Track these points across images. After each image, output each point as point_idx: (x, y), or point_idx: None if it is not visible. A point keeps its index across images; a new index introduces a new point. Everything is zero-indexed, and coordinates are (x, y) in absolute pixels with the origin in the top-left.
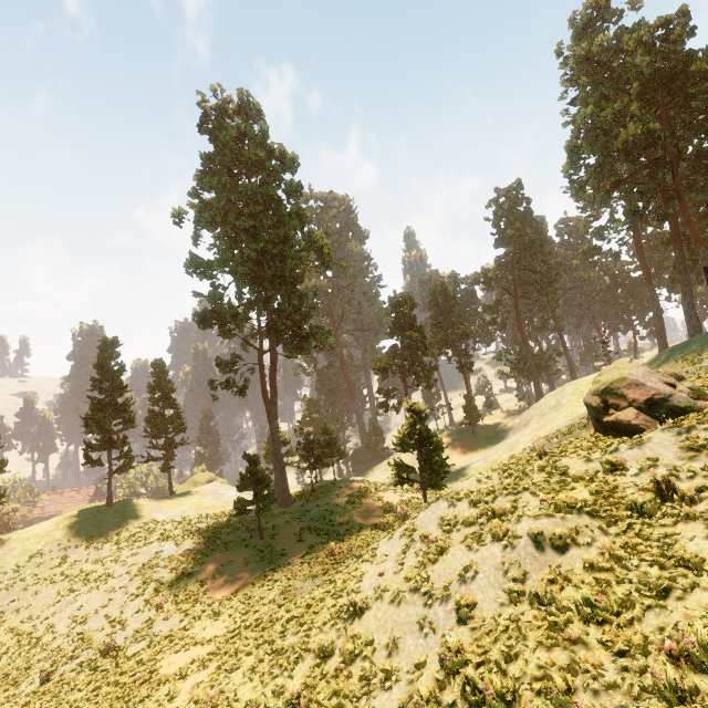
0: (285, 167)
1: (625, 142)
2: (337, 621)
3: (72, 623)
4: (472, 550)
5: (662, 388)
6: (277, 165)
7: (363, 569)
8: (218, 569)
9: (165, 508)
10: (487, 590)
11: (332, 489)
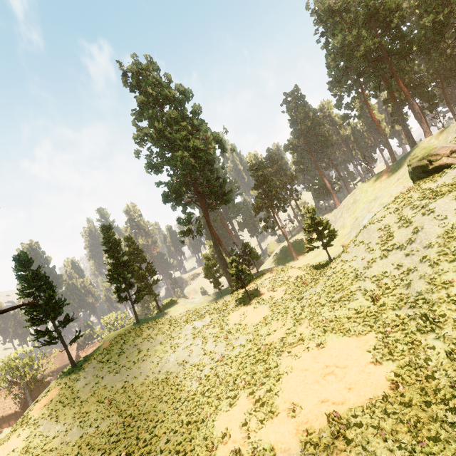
0: (185, 98)
1: (363, 51)
2: (359, 278)
3: (180, 365)
4: (410, 226)
5: (454, 145)
6: (183, 97)
7: (346, 266)
8: (241, 316)
9: (170, 314)
10: (433, 227)
11: (263, 273)
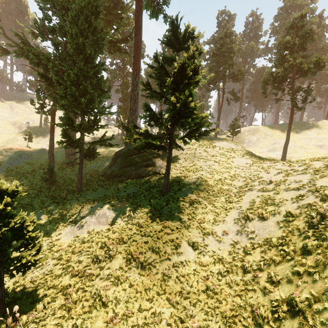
0: None
1: None
2: None
3: None
4: None
5: None
6: None
7: None
8: None
9: None
10: None
11: None
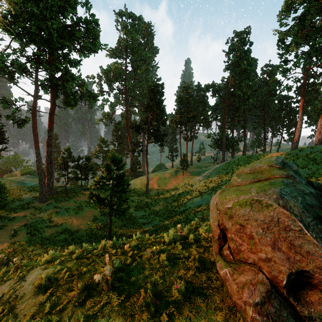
0: None
1: None
2: None
3: None
4: None
5: None
6: None
7: None
8: None
9: None
10: None
11: (78, 195)
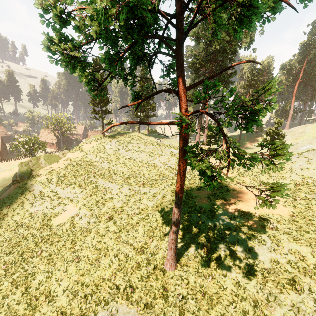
0: None
1: None
2: (292, 173)
3: (163, 164)
4: None
5: None
6: None
7: (286, 164)
8: None
9: (156, 138)
10: None
11: None
